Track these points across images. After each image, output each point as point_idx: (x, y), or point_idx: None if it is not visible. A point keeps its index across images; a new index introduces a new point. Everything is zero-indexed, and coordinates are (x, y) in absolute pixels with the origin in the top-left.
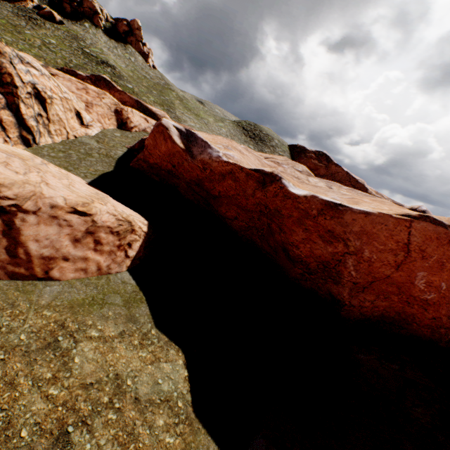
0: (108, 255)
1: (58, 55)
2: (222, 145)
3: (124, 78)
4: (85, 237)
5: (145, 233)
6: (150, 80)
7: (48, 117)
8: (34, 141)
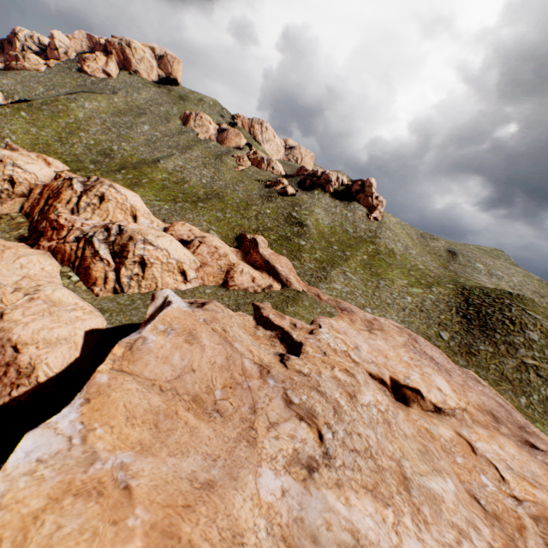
0: (3, 385)
1: (259, 221)
2: (171, 326)
3: (305, 235)
4: (4, 366)
5: (38, 383)
6: (348, 234)
7: (144, 275)
8: (122, 291)
